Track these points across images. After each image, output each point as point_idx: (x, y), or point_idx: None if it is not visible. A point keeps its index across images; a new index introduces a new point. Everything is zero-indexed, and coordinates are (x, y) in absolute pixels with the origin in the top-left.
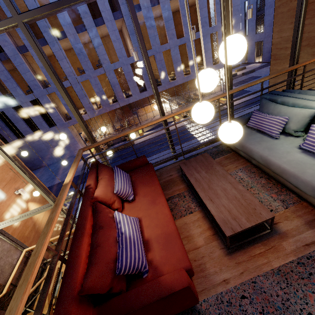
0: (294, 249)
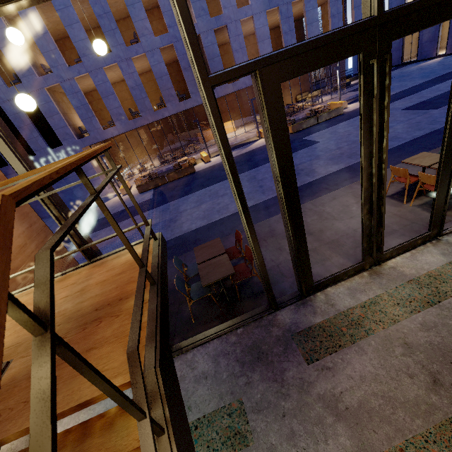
0: None
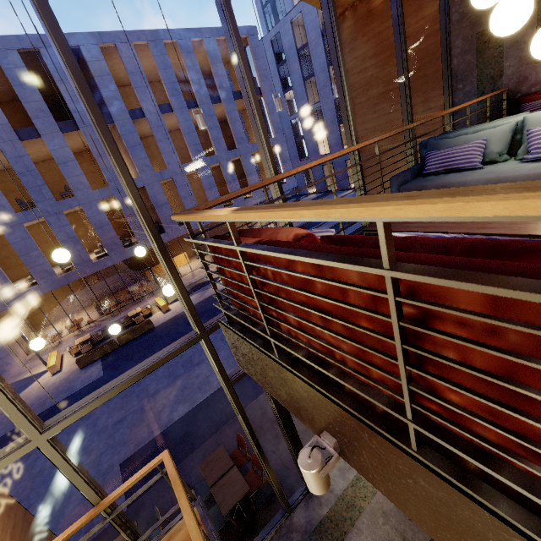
0: None
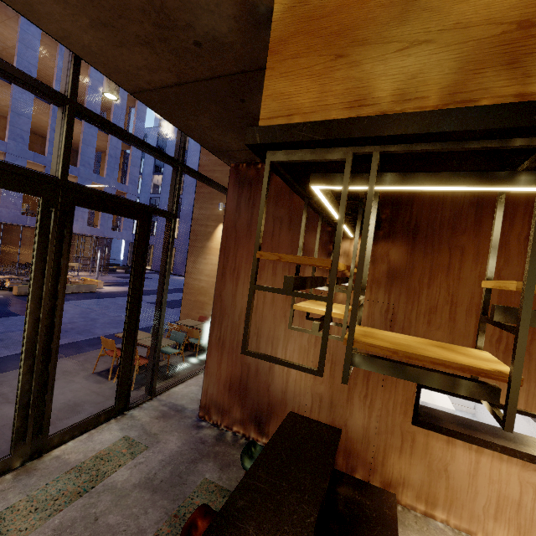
0: None
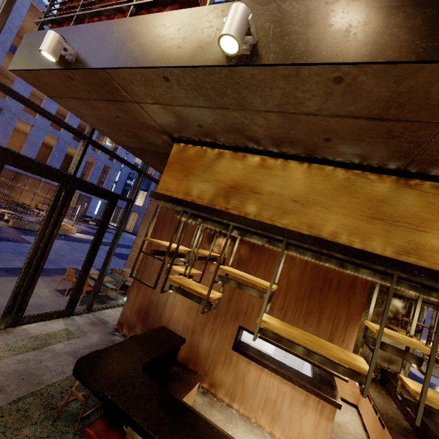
0: None
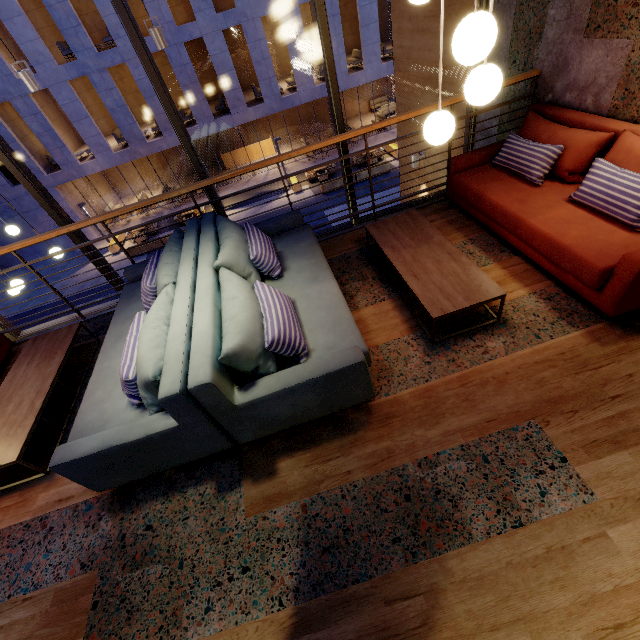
0: (43, 505)
